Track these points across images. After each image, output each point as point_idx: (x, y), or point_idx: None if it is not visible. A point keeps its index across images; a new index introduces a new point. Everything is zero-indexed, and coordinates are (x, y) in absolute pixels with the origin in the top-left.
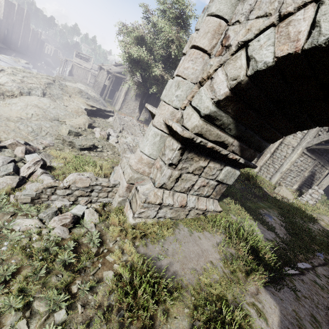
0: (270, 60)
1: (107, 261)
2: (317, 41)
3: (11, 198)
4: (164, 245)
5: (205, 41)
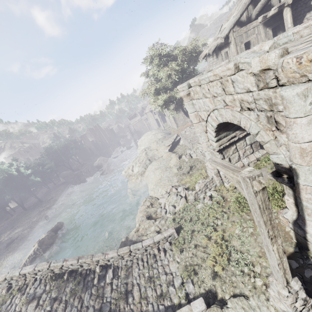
0: (216, 126)
1: (228, 201)
2: (220, 122)
3: (189, 203)
4: None
5: (195, 121)
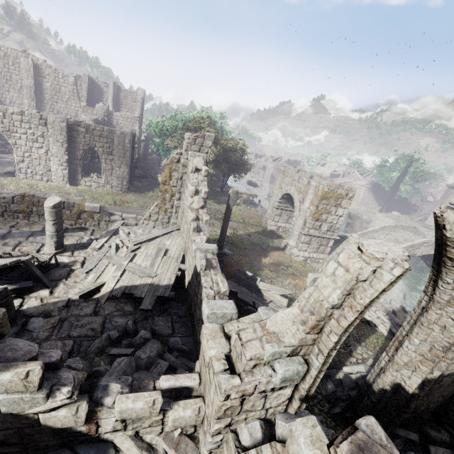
0: None
1: None
2: None
3: None
4: None
5: None
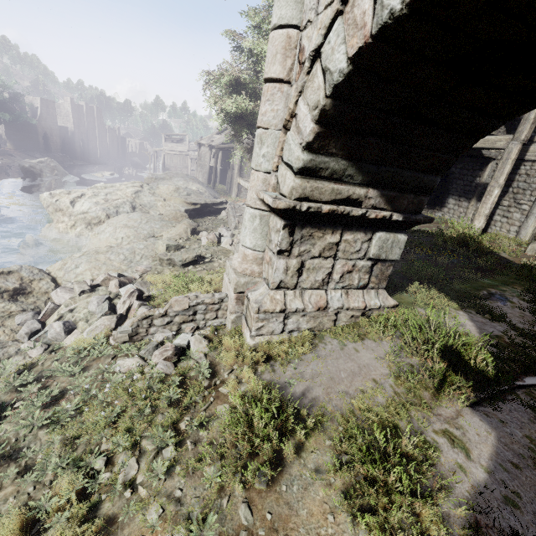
0: (343, 66)
1: (222, 394)
2: (381, 19)
3: (110, 340)
4: (298, 366)
5: (276, 67)
